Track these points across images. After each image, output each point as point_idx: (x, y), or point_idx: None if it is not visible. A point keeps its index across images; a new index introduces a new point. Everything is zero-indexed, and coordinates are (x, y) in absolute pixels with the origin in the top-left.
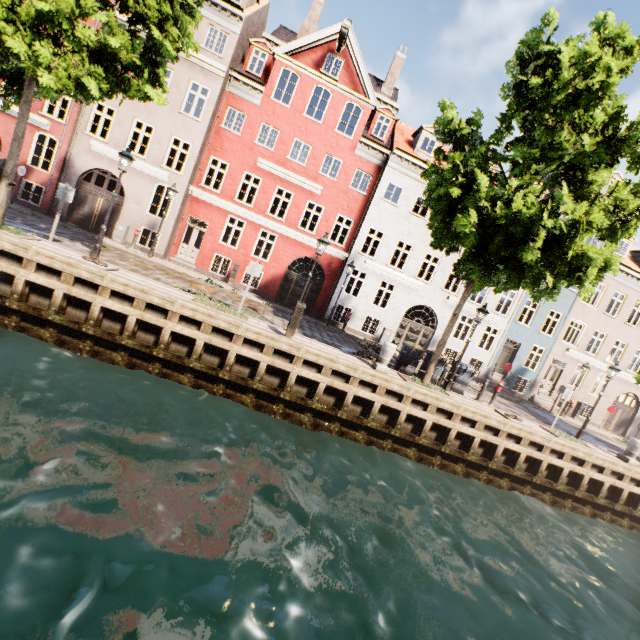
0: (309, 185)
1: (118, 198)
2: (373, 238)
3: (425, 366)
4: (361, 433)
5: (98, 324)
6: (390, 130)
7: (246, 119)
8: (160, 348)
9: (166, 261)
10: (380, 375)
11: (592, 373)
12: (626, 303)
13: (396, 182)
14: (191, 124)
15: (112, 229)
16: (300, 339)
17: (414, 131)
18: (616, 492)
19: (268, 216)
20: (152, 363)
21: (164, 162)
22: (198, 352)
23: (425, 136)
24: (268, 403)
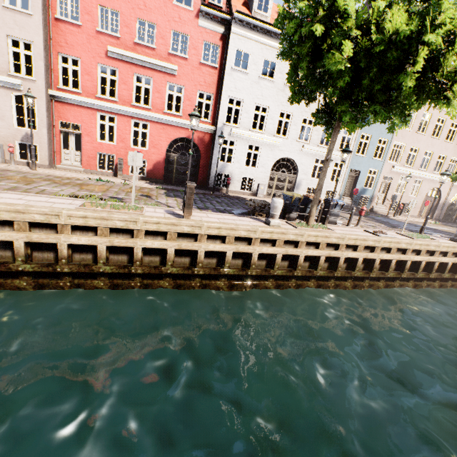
0: (164, 67)
1: None
2: (233, 107)
3: (303, 209)
4: (270, 281)
5: None
6: None
7: (80, 4)
8: (62, 263)
9: (53, 170)
10: (277, 230)
11: (410, 180)
12: (431, 120)
13: (242, 48)
14: (23, 19)
15: None
16: (197, 215)
17: None
18: (455, 266)
19: (135, 106)
20: (61, 278)
21: (11, 69)
22: (103, 256)
23: None
24: (185, 281)
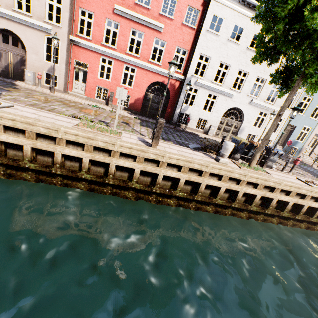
0: (154, 24)
1: (22, 51)
2: (202, 62)
3: (246, 152)
4: (210, 206)
5: (3, 154)
6: None
7: None
8: (56, 167)
9: (65, 95)
10: (225, 168)
11: None
12: None
13: (218, 14)
14: None
15: (25, 76)
16: (162, 145)
17: None
18: None
19: (128, 54)
20: (54, 177)
21: (46, 17)
22: (86, 167)
23: None
24: (144, 195)
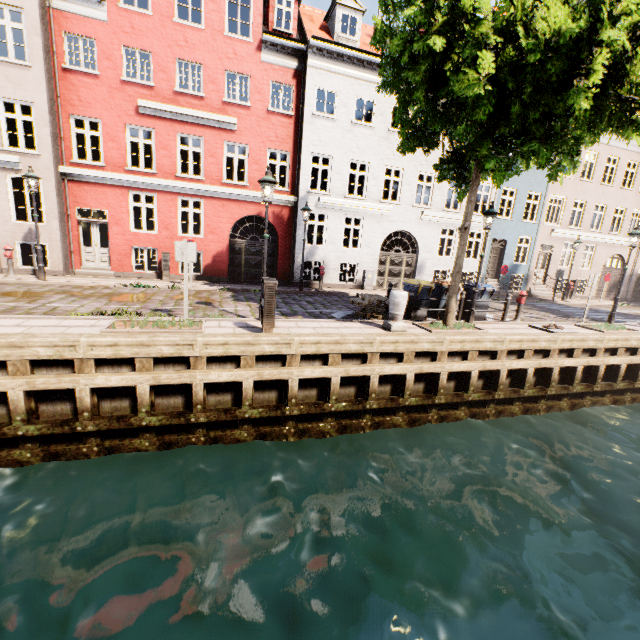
0: (218, 121)
1: None
2: (319, 168)
3: (436, 302)
4: (399, 415)
5: None
6: (296, 16)
7: (97, 47)
8: (84, 418)
9: (70, 277)
10: (403, 338)
11: (579, 247)
12: (599, 161)
13: (325, 86)
14: (18, 73)
15: None
16: (283, 326)
17: (324, 14)
18: None
19: (181, 178)
20: (83, 441)
21: (4, 142)
22: (146, 402)
23: (342, 13)
24: (272, 427)
